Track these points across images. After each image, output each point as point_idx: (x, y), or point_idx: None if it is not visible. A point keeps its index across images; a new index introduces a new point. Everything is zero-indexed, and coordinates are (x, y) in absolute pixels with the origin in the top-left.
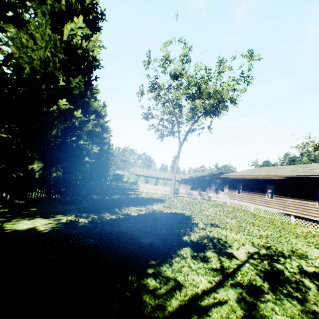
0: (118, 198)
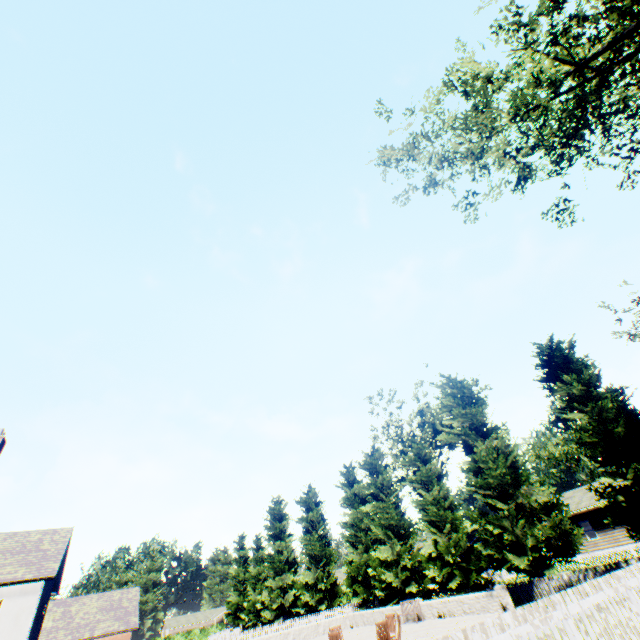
0: None
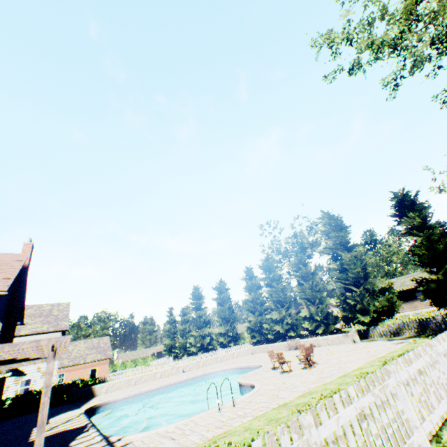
0: None
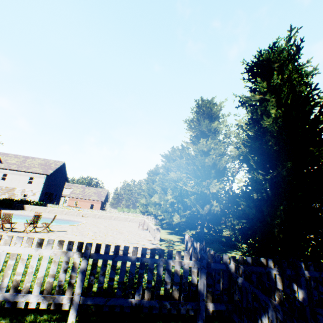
0: (211, 237)
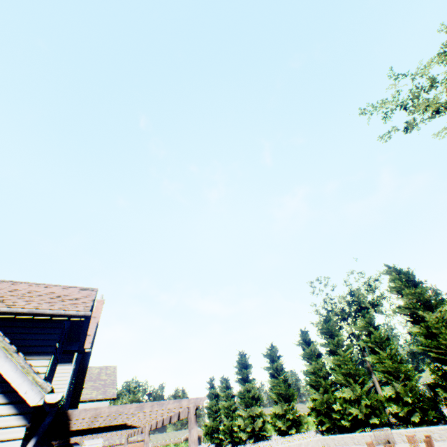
0: None
